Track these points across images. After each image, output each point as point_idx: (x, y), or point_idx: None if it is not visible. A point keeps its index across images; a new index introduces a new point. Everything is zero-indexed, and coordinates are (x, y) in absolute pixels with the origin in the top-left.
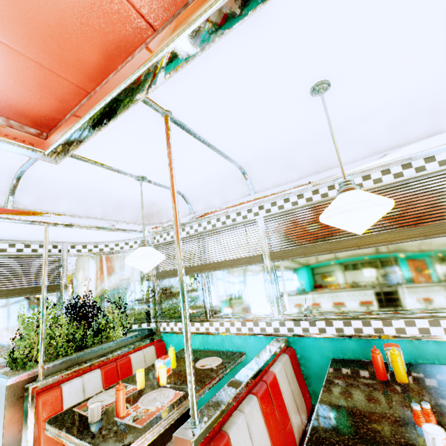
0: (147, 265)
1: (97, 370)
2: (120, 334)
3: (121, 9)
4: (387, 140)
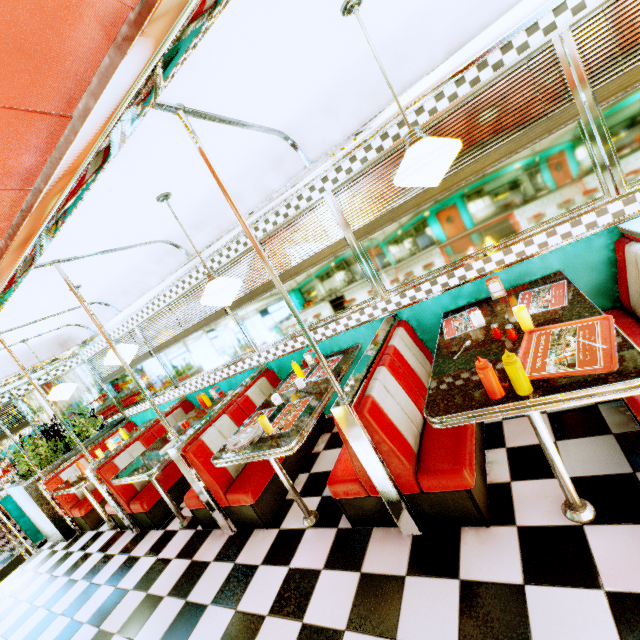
0: (64, 397)
1: (81, 459)
2: (96, 431)
3: None
4: (163, 270)
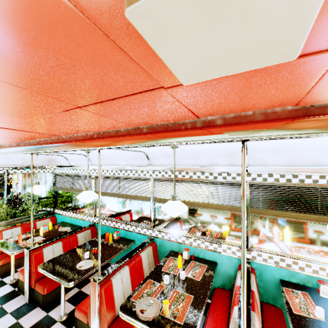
0: (36, 193)
1: (19, 227)
2: (34, 213)
3: (3, 141)
4: (130, 161)
